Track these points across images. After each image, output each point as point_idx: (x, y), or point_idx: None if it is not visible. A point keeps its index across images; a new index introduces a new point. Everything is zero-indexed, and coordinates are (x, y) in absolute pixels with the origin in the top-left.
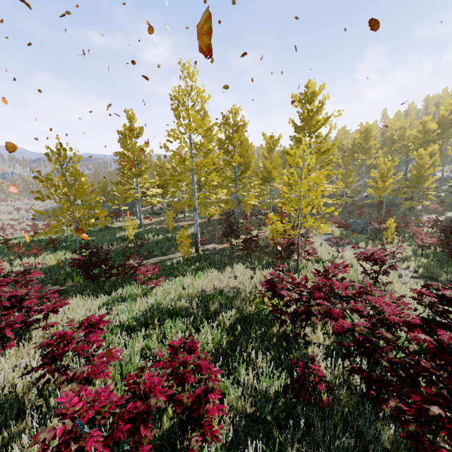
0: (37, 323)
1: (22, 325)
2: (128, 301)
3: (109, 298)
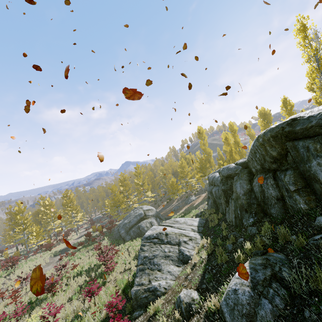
0: None
1: None
2: None
3: None
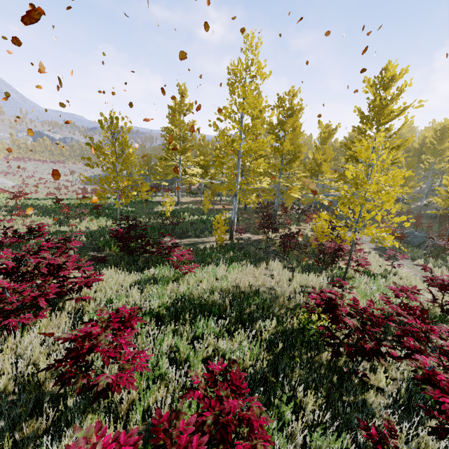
0: (70, 294)
1: (55, 296)
2: (159, 284)
3: (142, 276)
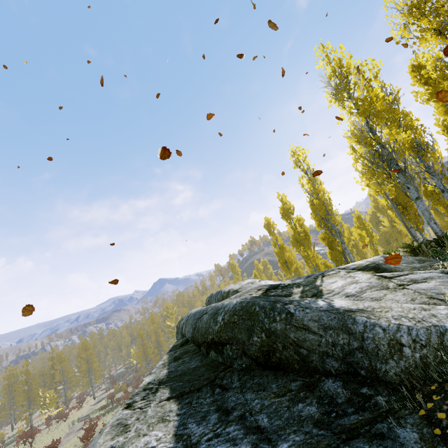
0: None
1: None
2: None
3: None
